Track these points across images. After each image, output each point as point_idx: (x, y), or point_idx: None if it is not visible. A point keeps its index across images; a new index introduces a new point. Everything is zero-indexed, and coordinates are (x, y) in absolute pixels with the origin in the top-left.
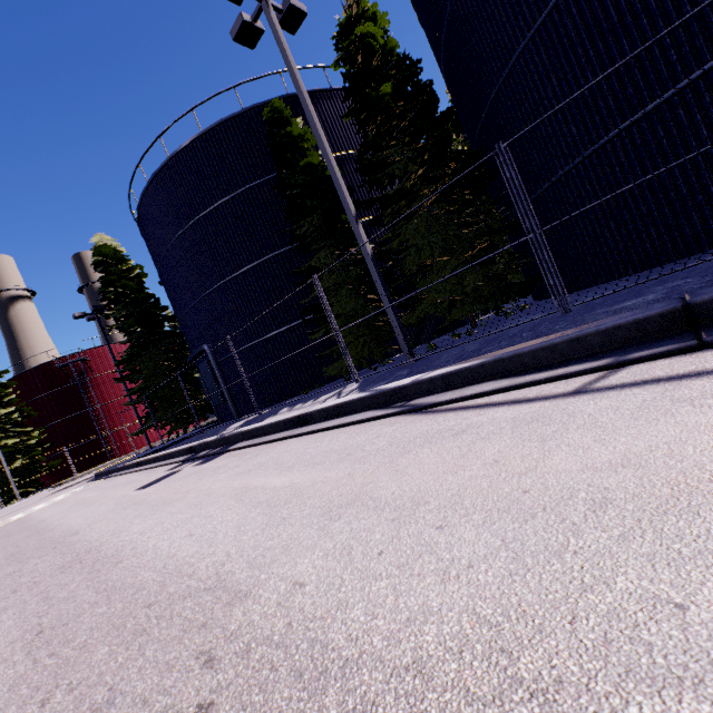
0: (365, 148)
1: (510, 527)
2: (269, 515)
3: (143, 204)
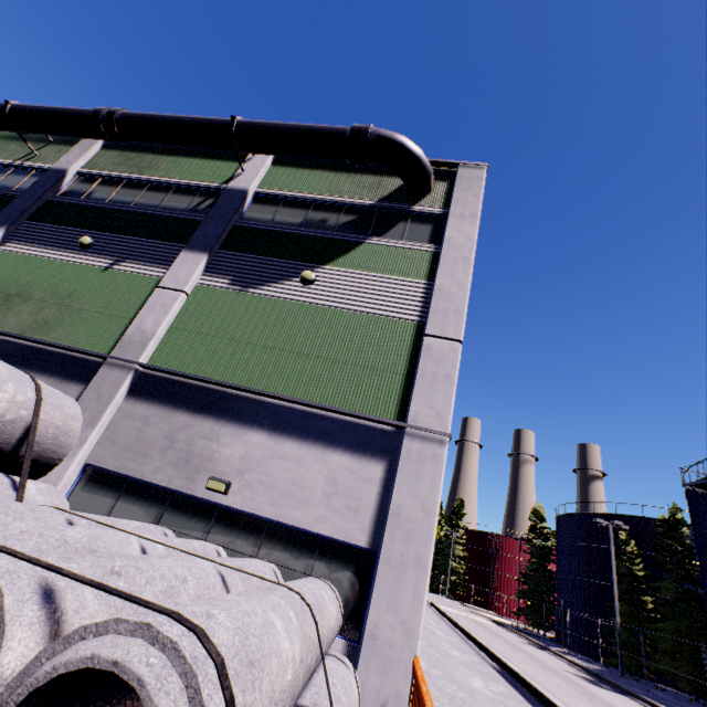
0: (652, 576)
1: (550, 662)
2: (539, 655)
3: (559, 517)
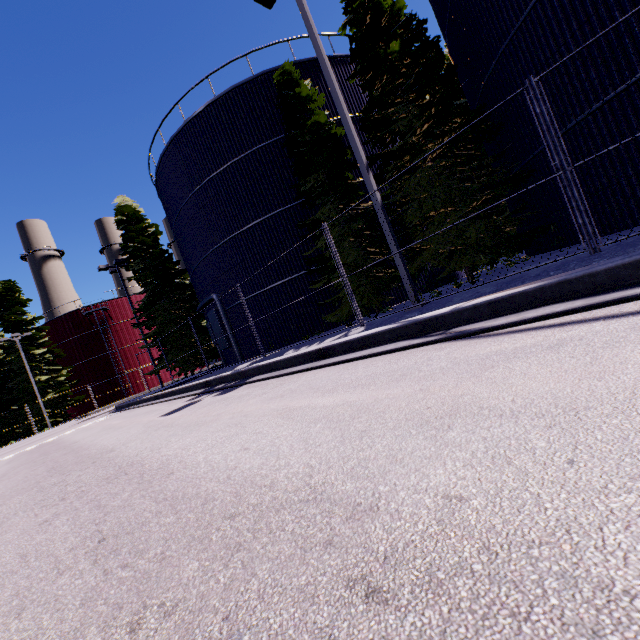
0: (371, 106)
1: None
2: (338, 429)
3: (161, 166)
